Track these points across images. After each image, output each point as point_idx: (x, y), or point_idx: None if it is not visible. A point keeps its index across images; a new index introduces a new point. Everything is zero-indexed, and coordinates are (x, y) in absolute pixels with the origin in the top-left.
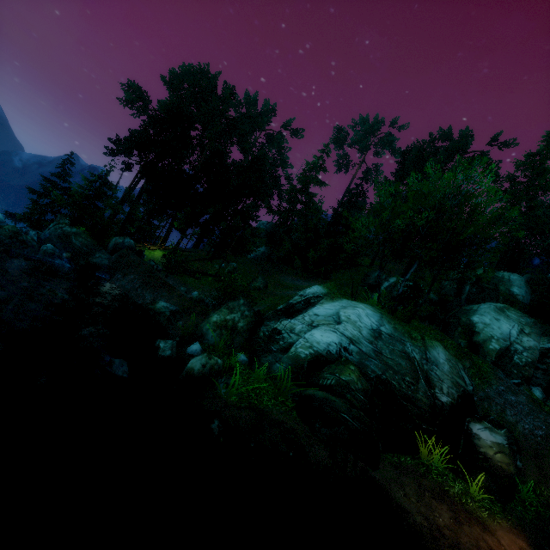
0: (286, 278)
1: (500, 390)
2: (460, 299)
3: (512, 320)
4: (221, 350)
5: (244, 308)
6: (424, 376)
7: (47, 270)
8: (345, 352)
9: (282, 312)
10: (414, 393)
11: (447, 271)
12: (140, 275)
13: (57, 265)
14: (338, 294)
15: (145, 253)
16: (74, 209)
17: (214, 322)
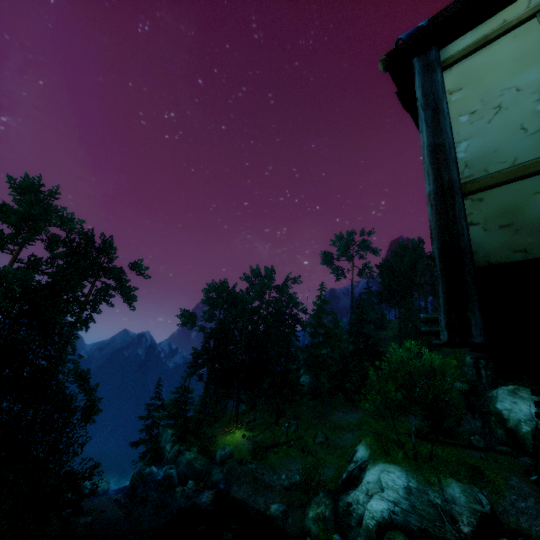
0: (338, 414)
1: (512, 500)
2: (483, 383)
3: (526, 400)
4: (323, 537)
5: (324, 499)
6: (448, 515)
7: (198, 504)
8: (393, 515)
9: (347, 481)
10: (444, 533)
11: (461, 357)
12: (249, 483)
13: (202, 498)
14: (377, 450)
15: (230, 439)
16: (168, 417)
17: (312, 517)
